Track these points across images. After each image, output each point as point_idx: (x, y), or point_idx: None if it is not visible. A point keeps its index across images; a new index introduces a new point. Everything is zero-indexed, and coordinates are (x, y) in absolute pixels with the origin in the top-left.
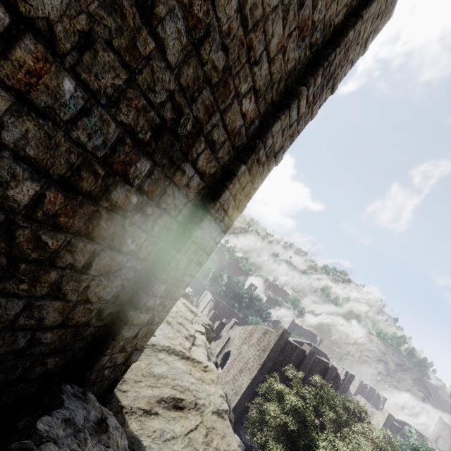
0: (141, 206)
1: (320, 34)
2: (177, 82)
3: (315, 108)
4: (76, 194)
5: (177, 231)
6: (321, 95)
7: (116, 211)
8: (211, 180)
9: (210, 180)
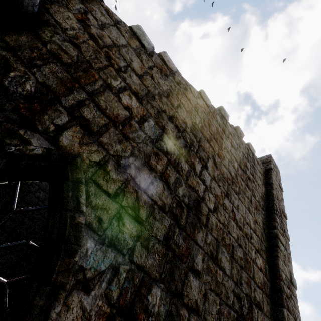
0: None
1: (262, 201)
2: (233, 282)
3: (286, 233)
4: None
5: None
6: (283, 224)
7: None
8: None
9: None
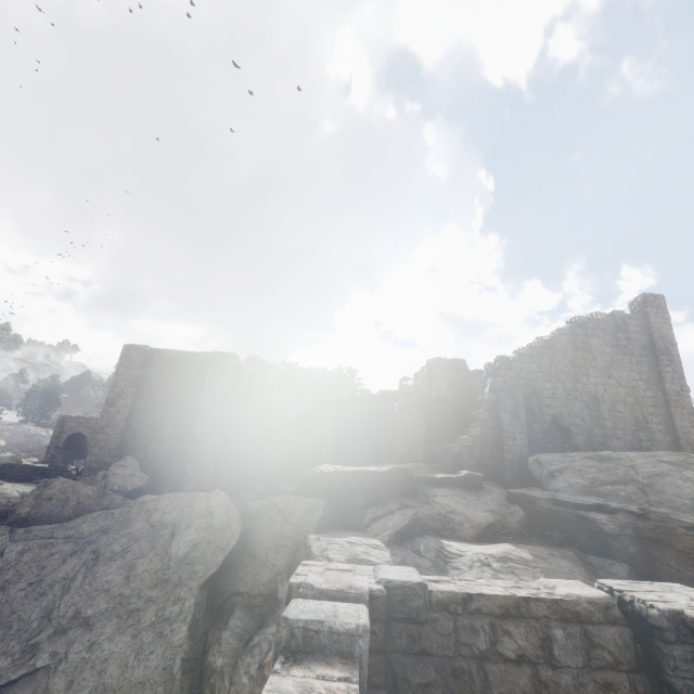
0: (652, 444)
1: (644, 351)
2: (629, 413)
3: (675, 360)
4: (636, 449)
5: (674, 446)
6: (672, 355)
7: (647, 449)
8: (665, 422)
9: (665, 422)
